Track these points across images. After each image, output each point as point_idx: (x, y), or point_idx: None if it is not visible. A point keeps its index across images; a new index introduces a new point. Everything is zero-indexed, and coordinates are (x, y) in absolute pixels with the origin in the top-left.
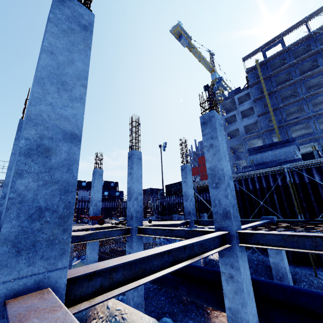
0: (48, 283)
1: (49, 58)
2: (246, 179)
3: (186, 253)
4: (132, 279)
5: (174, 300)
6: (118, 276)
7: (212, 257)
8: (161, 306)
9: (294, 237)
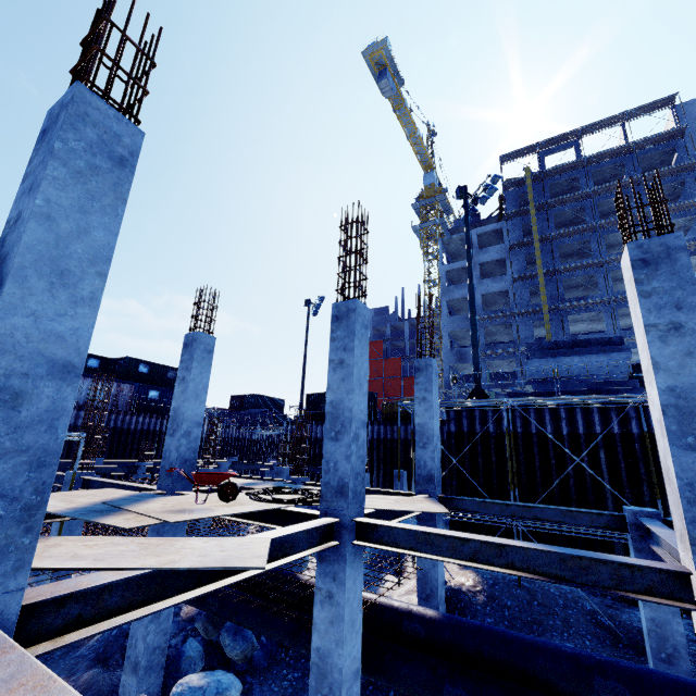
0: None
1: None
2: (538, 410)
3: None
4: None
5: None
6: None
7: (454, 582)
8: None
9: None
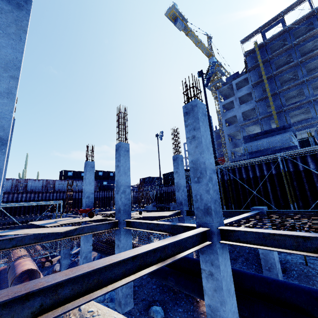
0: None
1: None
2: (239, 168)
3: (156, 256)
4: (85, 292)
5: (165, 289)
6: (65, 291)
7: None
8: (152, 294)
9: (276, 236)
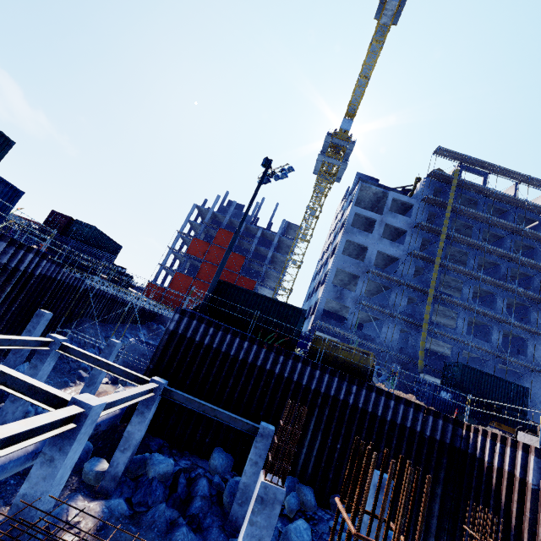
0: None
1: None
2: None
3: None
4: None
5: None
6: None
7: None
8: None
9: None
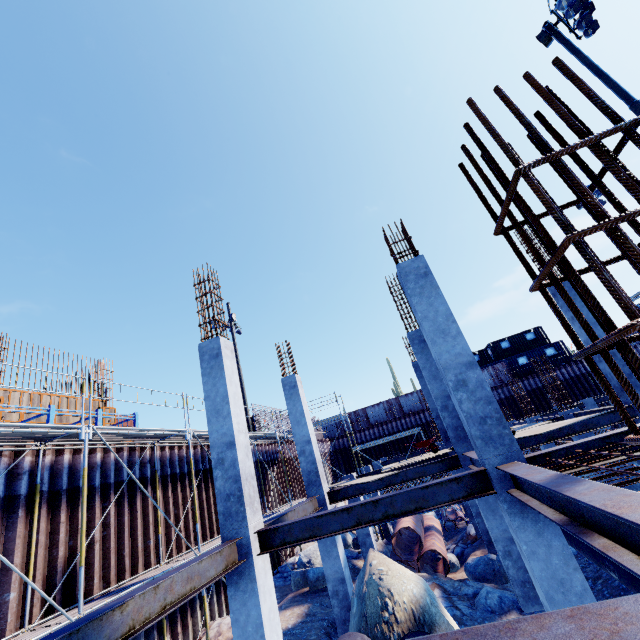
0: (242, 534)
1: (208, 402)
2: None
3: (379, 510)
4: (310, 536)
5: None
6: (296, 533)
7: None
8: None
9: None
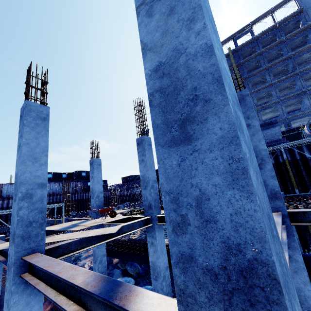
0: None
1: None
2: None
3: None
4: None
5: None
6: None
7: None
8: None
9: None
